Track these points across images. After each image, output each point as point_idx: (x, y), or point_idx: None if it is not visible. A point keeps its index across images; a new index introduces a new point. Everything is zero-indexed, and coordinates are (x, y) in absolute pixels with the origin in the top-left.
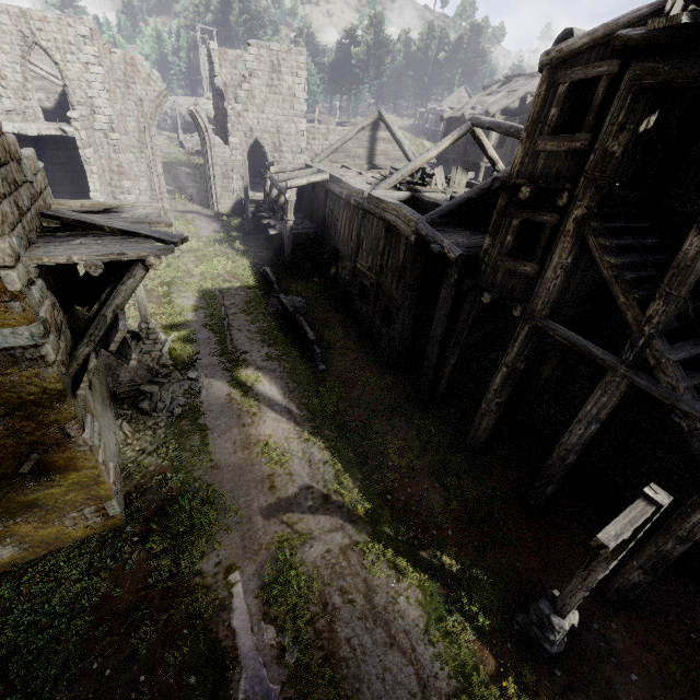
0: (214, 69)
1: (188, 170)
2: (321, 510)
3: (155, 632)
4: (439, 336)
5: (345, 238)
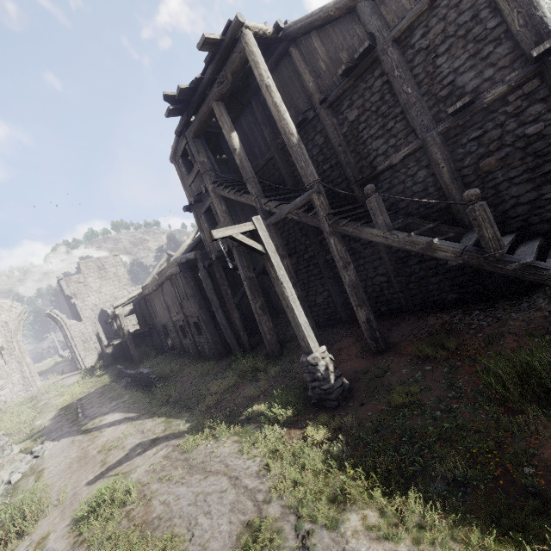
0: (63, 288)
1: (64, 363)
2: (147, 448)
3: None
4: (216, 304)
5: (163, 313)
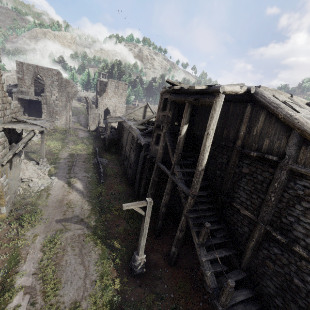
0: (97, 86)
1: (85, 115)
2: (78, 223)
3: (0, 249)
4: (139, 171)
5: (125, 140)
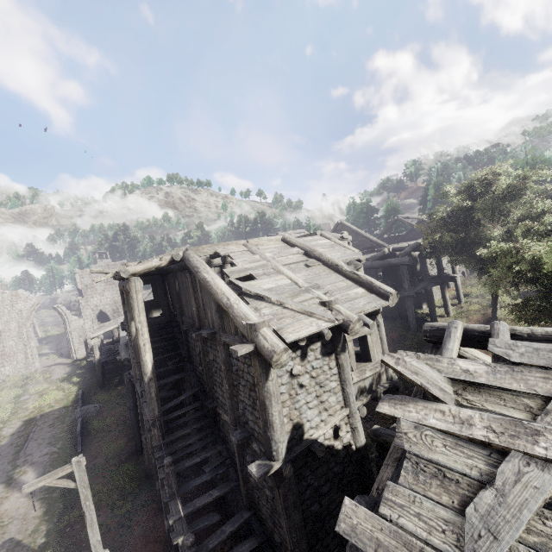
0: (77, 281)
1: None
2: None
3: None
4: (131, 406)
5: None
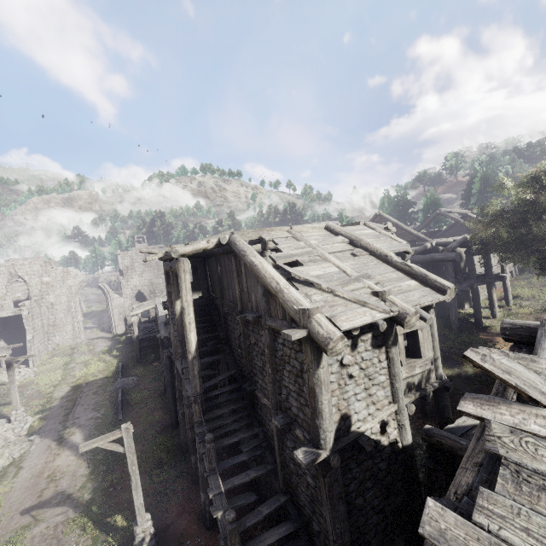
0: (119, 262)
1: None
2: (60, 504)
3: None
4: (168, 381)
5: None
